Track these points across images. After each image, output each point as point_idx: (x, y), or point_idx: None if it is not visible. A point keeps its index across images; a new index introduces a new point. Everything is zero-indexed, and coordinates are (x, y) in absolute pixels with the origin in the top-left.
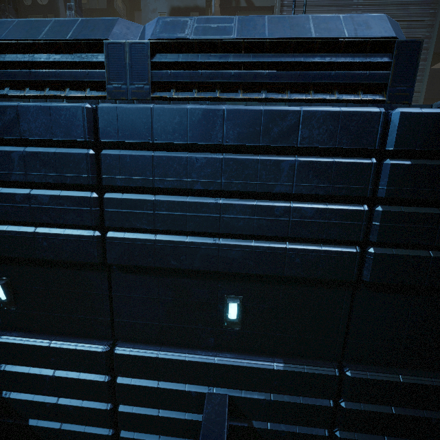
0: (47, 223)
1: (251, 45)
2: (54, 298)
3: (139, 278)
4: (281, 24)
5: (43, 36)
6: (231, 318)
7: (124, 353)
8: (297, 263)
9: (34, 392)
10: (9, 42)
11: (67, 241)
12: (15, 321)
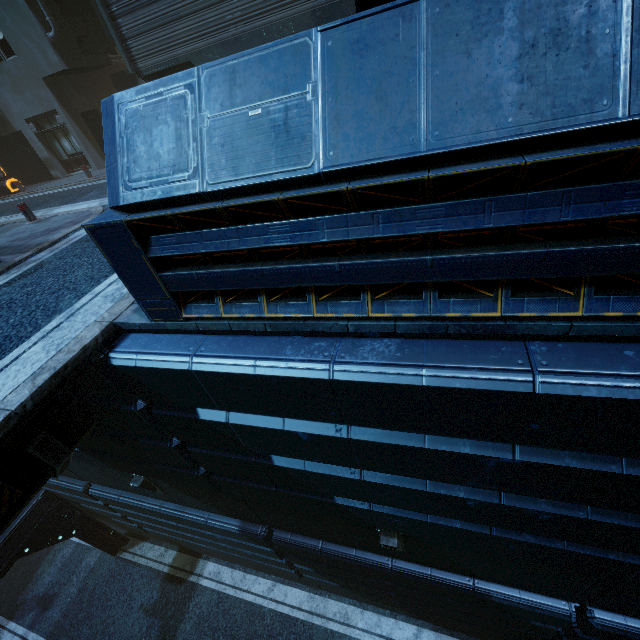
0: None
1: None
2: None
3: None
4: None
5: None
6: None
7: None
8: None
9: None
10: None
11: None
12: None
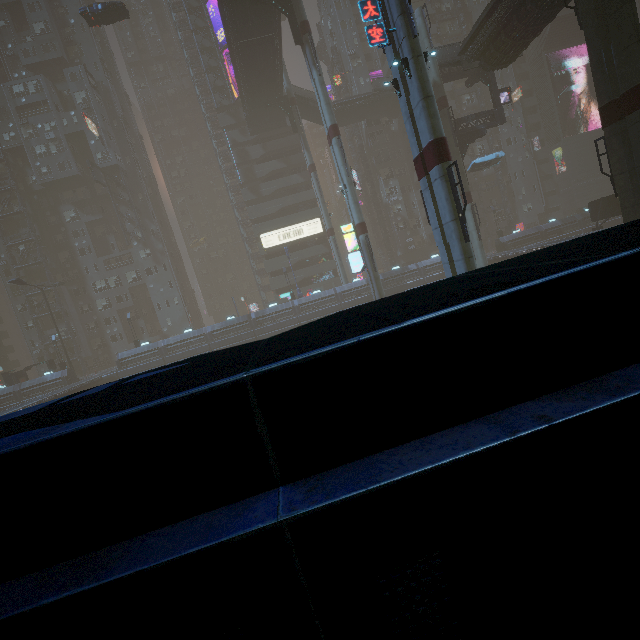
0: None
1: None
2: None
3: None
4: None
5: None
6: None
7: None
8: None
9: None
10: None
11: None
12: None
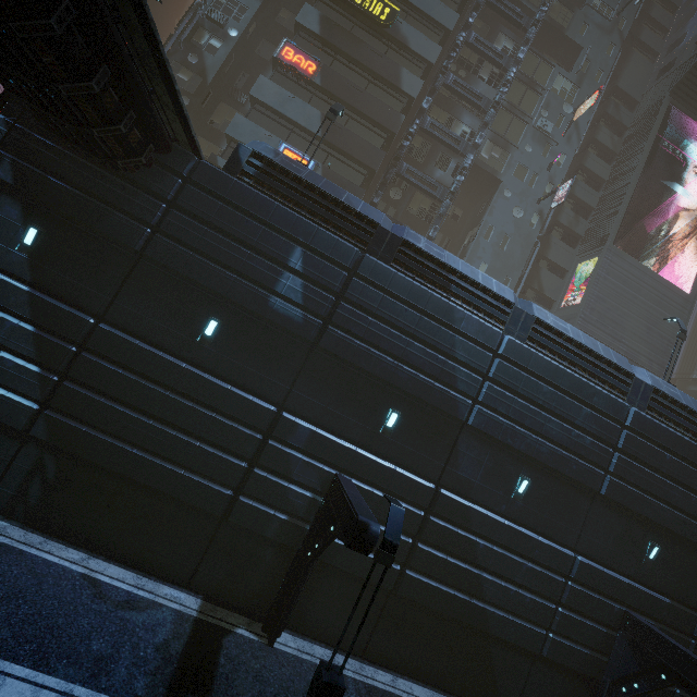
0: (580, 455)
1: (689, 410)
2: (551, 504)
3: (608, 510)
4: (696, 405)
5: (604, 354)
6: (650, 557)
7: (586, 562)
8: (694, 533)
9: (507, 576)
10: (592, 351)
11: (587, 471)
12: (515, 511)
